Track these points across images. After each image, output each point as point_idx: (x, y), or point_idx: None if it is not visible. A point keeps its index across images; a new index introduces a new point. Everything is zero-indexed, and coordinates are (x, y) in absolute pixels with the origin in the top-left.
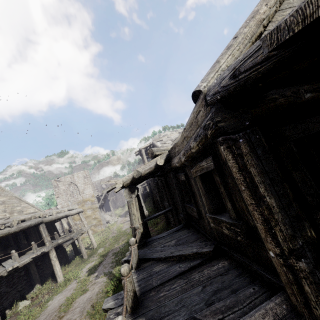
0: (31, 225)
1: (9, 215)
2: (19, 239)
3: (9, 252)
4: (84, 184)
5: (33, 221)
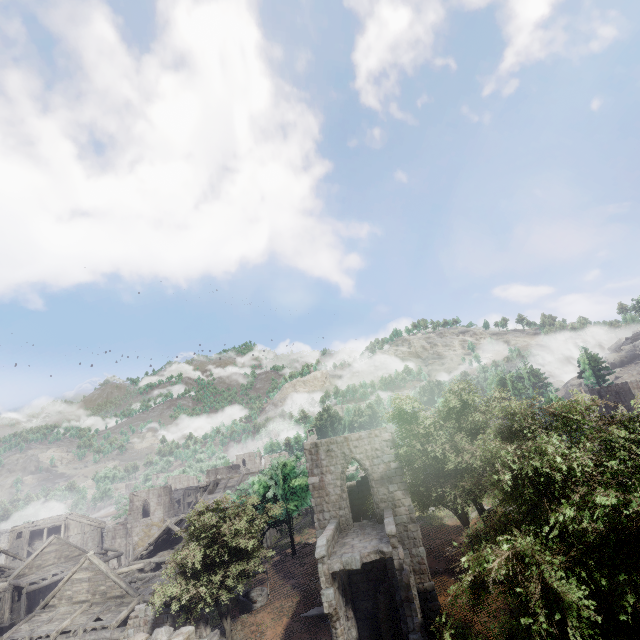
0: (61, 578)
1: (57, 560)
2: (57, 583)
3: (47, 593)
4: (157, 503)
5: (64, 574)
